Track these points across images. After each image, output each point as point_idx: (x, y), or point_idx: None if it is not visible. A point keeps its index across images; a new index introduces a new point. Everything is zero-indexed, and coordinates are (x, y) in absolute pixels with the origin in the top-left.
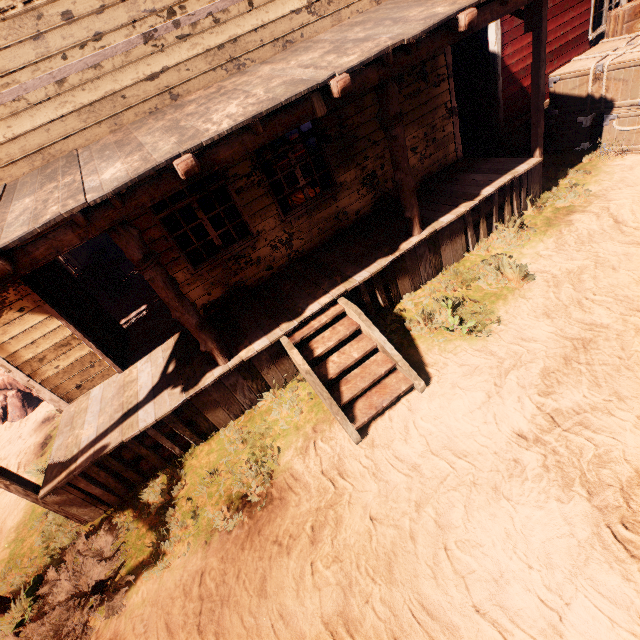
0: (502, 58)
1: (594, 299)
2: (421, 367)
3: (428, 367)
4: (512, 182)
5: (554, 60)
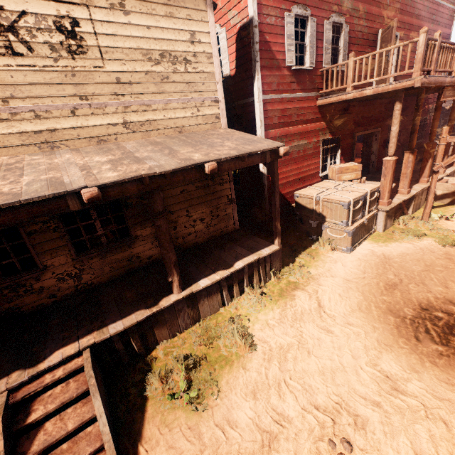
0: (268, 176)
1: (290, 383)
2: (136, 442)
3: (141, 444)
4: (259, 260)
5: (300, 182)
